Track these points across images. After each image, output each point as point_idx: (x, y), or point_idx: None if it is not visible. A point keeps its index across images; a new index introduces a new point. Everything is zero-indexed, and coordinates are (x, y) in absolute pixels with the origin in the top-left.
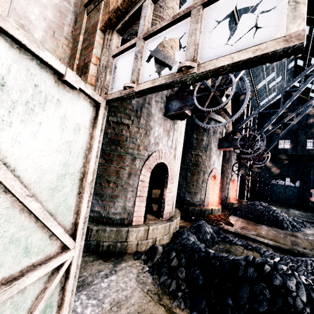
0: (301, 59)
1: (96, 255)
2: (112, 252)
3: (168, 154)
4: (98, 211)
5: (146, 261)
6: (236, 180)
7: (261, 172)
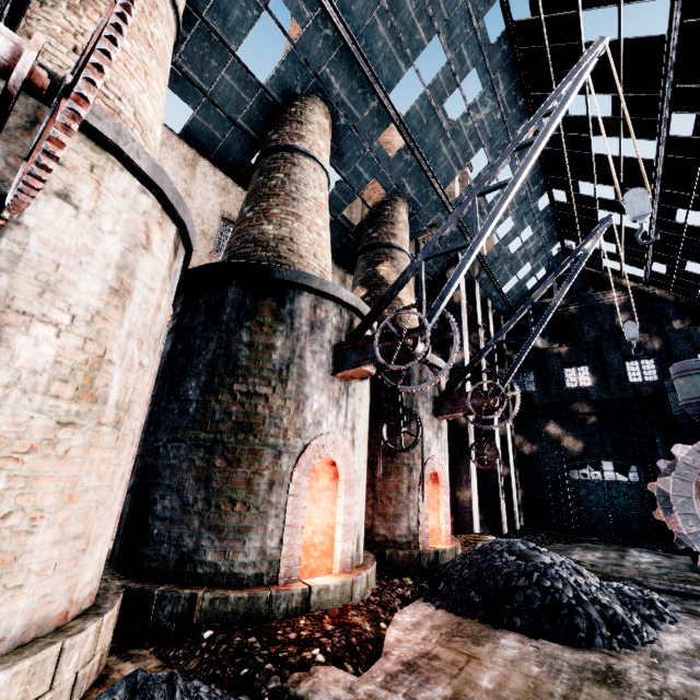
0: (559, 188)
1: None
2: None
3: None
4: None
5: None
6: (444, 475)
7: (541, 453)
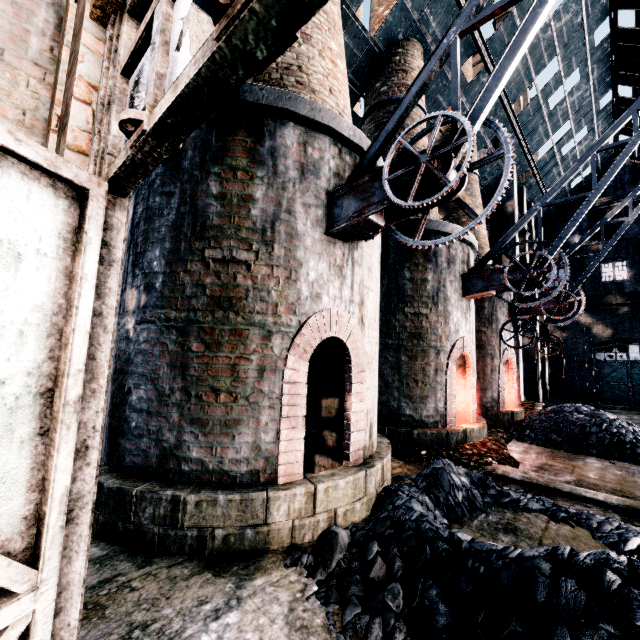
0: (627, 84)
1: (200, 562)
2: (236, 552)
3: (344, 317)
4: (199, 459)
5: (313, 569)
6: (513, 361)
7: (570, 339)
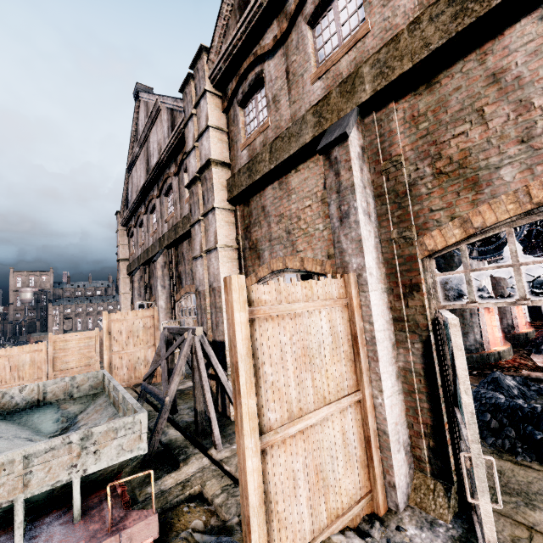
0: None
1: None
2: None
3: None
4: None
5: None
6: None
7: None
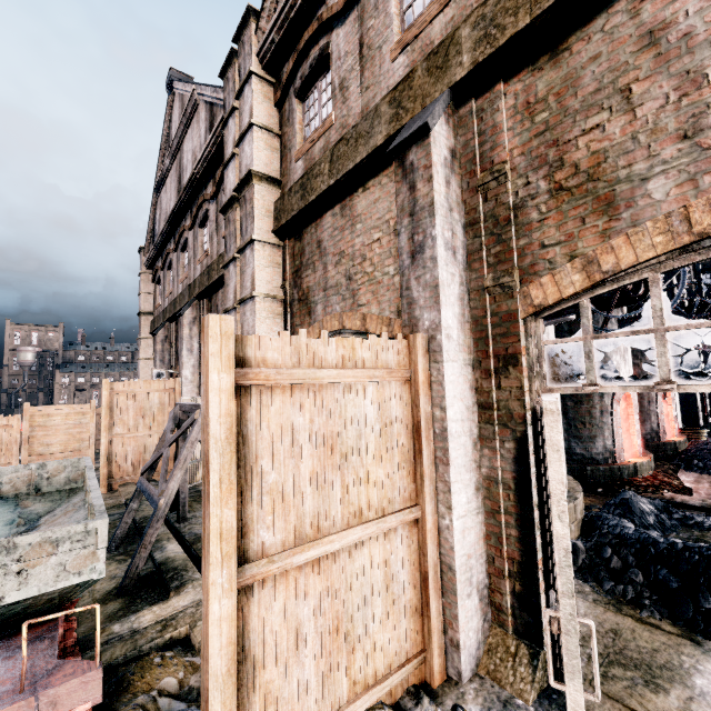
0: None
1: None
2: None
3: None
4: None
5: None
6: None
7: None
